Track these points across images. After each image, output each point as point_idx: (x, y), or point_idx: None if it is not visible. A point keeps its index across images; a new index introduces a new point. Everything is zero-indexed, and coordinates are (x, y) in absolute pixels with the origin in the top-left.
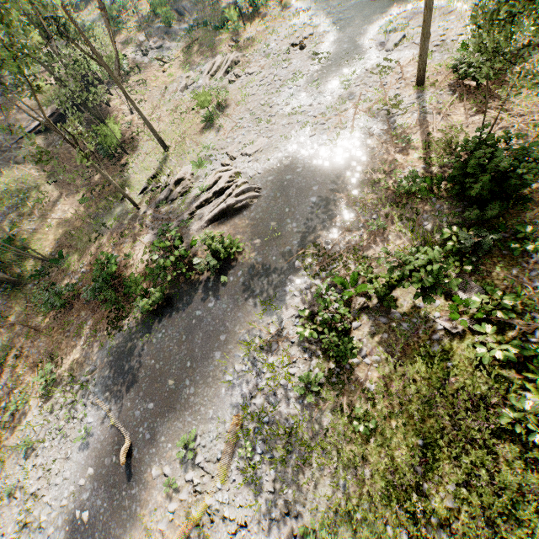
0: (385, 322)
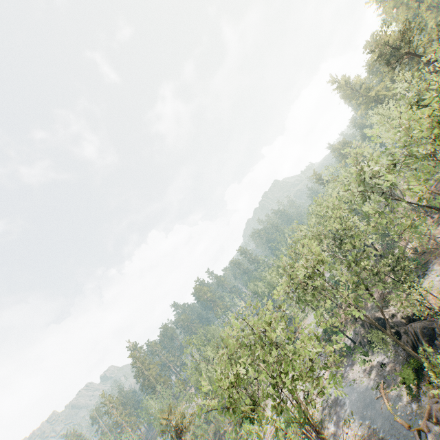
0: None
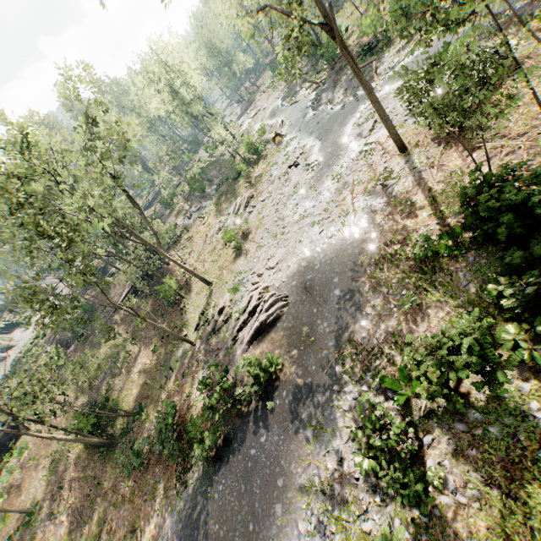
0: (464, 430)
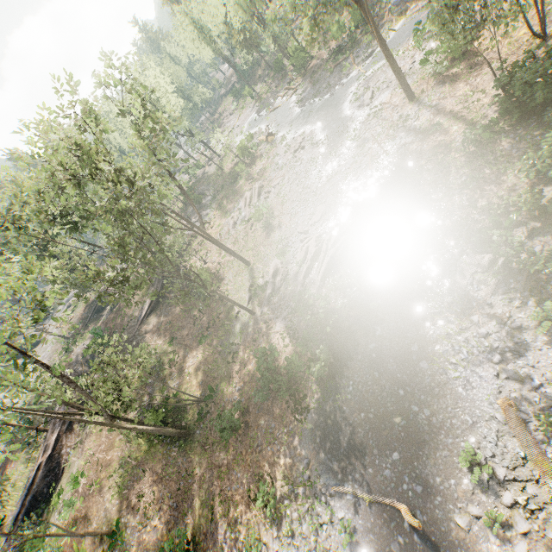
0: None
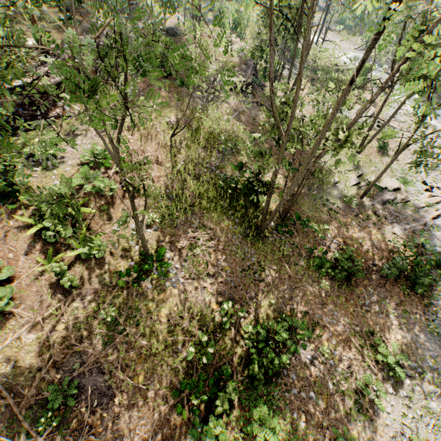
0: None
